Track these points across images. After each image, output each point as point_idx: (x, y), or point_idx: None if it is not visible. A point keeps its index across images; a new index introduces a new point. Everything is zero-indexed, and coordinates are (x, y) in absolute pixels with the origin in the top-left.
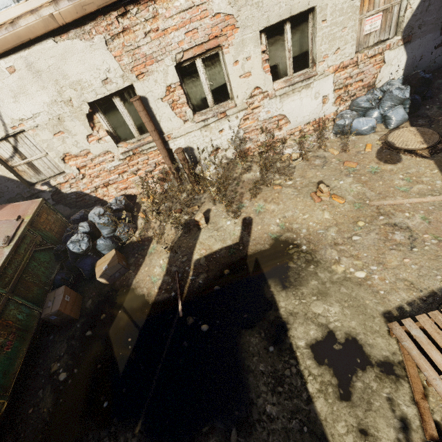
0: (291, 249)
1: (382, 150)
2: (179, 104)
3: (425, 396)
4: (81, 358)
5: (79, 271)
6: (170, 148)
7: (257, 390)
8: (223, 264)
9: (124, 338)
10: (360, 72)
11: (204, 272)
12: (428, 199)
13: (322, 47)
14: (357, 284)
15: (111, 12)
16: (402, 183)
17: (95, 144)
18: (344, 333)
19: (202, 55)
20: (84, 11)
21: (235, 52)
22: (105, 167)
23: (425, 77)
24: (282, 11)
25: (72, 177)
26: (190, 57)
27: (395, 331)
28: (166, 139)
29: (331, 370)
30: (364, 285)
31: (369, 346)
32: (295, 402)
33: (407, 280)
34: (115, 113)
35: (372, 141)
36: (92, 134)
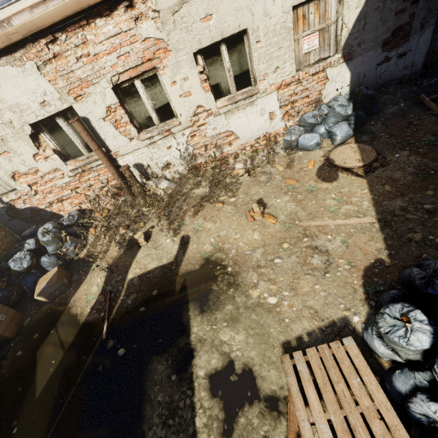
0: (218, 270)
1: (323, 167)
2: (122, 123)
3: (297, 436)
4: (6, 380)
5: (24, 288)
6: (119, 165)
7: (150, 422)
8: (154, 284)
9: (49, 360)
10: (305, 89)
11: (135, 292)
12: (352, 221)
13: (261, 67)
14: (267, 310)
15: (40, 40)
16: (332, 203)
17: (43, 162)
18: (243, 364)
19: (140, 77)
20: (10, 40)
21: (172, 74)
22: (56, 184)
23: (368, 94)
24: (213, 34)
25: (24, 193)
26: (128, 79)
27: (284, 365)
28: (113, 157)
29: (222, 403)
30: (273, 312)
31: (262, 378)
32: (181, 437)
33: (313, 308)
34: (61, 133)
35: (316, 157)
36: (38, 153)
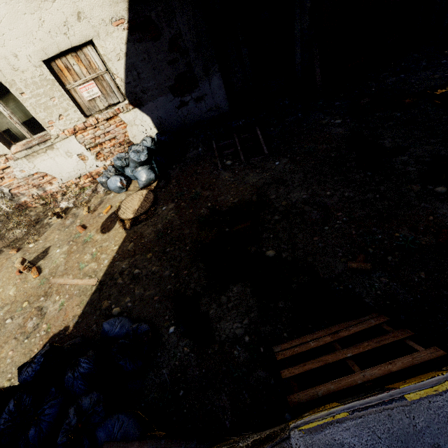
0: None
1: (113, 214)
2: None
3: None
4: None
5: None
6: None
7: None
8: None
9: None
10: (106, 132)
11: None
12: (82, 282)
13: (41, 115)
14: None
15: None
16: (87, 258)
17: None
18: None
19: None
20: None
21: None
22: None
23: (161, 140)
24: None
25: None
26: None
27: None
28: None
29: None
30: None
31: None
32: None
33: None
34: None
35: (116, 202)
36: None
